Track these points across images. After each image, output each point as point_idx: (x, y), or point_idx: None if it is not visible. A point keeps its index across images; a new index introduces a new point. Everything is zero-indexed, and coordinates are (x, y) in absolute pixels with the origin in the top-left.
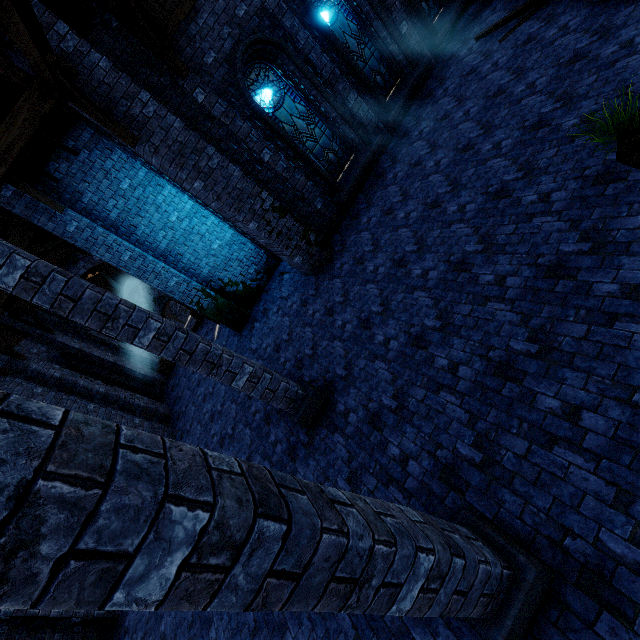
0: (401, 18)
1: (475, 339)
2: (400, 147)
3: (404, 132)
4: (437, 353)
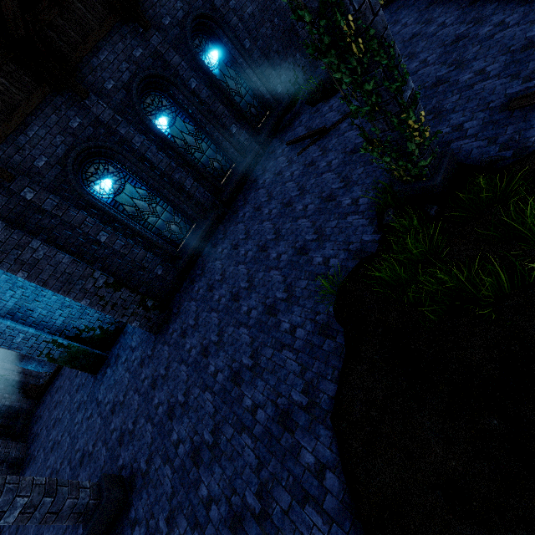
0: (231, 122)
1: (227, 474)
2: (231, 223)
3: (236, 209)
4: (203, 478)
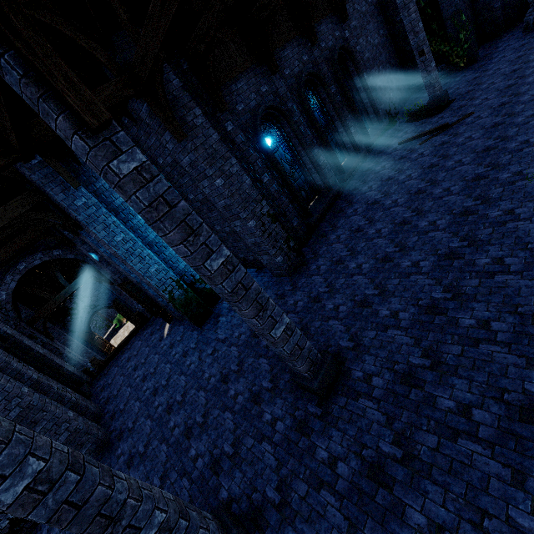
0: (351, 125)
1: (496, 301)
2: (353, 195)
3: (353, 188)
4: (459, 316)
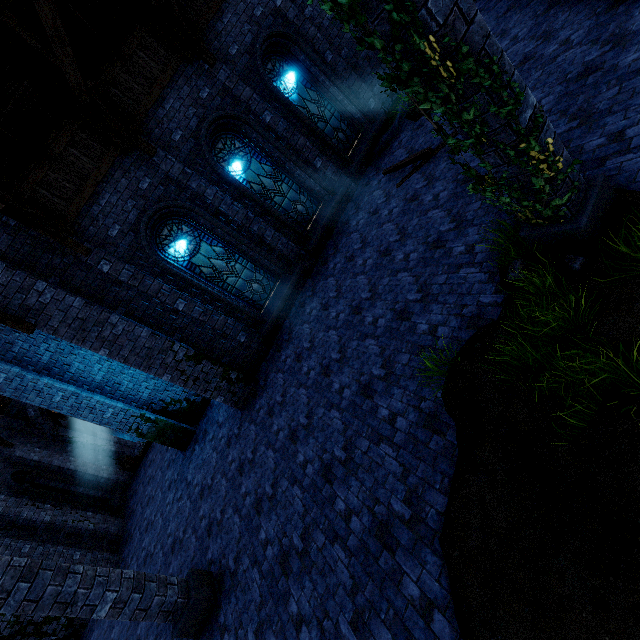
0: (314, 155)
1: (319, 591)
2: (320, 276)
3: (325, 258)
4: (293, 590)
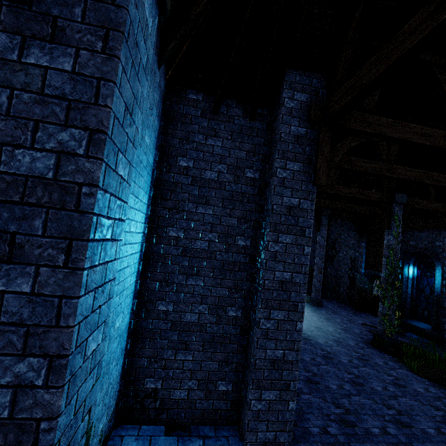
0: None
1: None
2: None
3: None
4: None
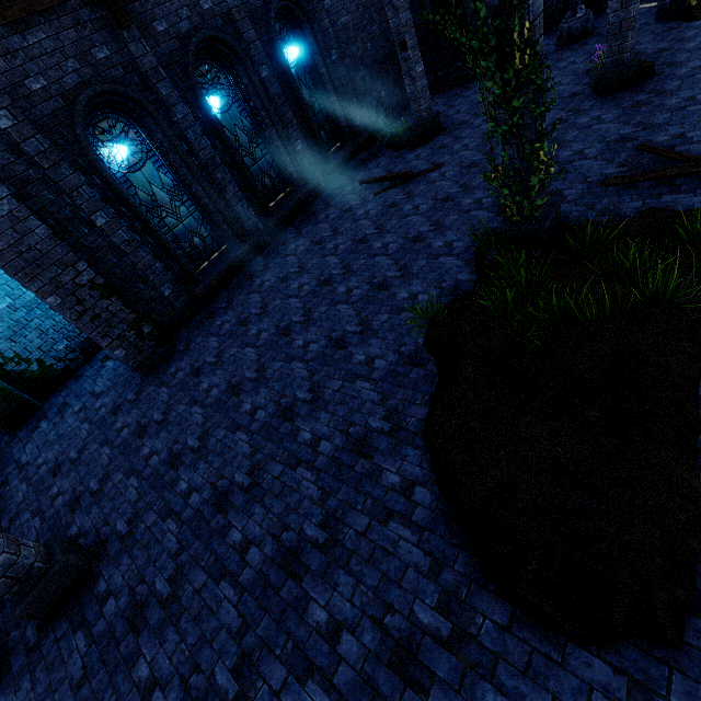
0: (297, 136)
1: (275, 512)
2: (276, 254)
3: (284, 240)
4: (235, 522)
